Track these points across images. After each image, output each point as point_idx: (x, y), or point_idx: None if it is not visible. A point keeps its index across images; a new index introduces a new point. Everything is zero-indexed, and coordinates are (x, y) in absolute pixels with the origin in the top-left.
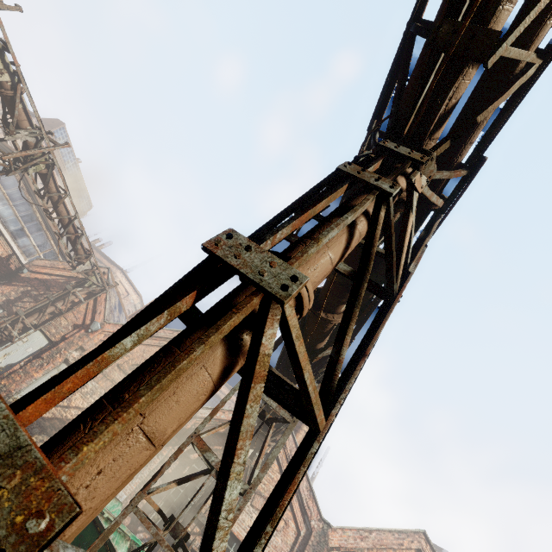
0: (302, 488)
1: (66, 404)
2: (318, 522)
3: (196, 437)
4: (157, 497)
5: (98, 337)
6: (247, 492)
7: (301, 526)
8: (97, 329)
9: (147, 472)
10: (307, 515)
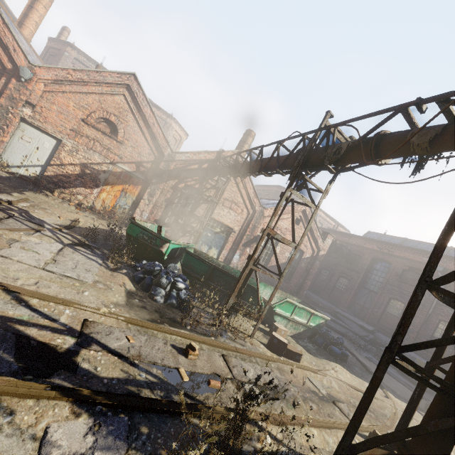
0: (250, 193)
1: (59, 162)
2: (259, 207)
3: (269, 229)
4: (166, 211)
5: (38, 88)
6: (297, 247)
7: (250, 210)
8: (29, 77)
9: (155, 200)
10: (253, 205)
